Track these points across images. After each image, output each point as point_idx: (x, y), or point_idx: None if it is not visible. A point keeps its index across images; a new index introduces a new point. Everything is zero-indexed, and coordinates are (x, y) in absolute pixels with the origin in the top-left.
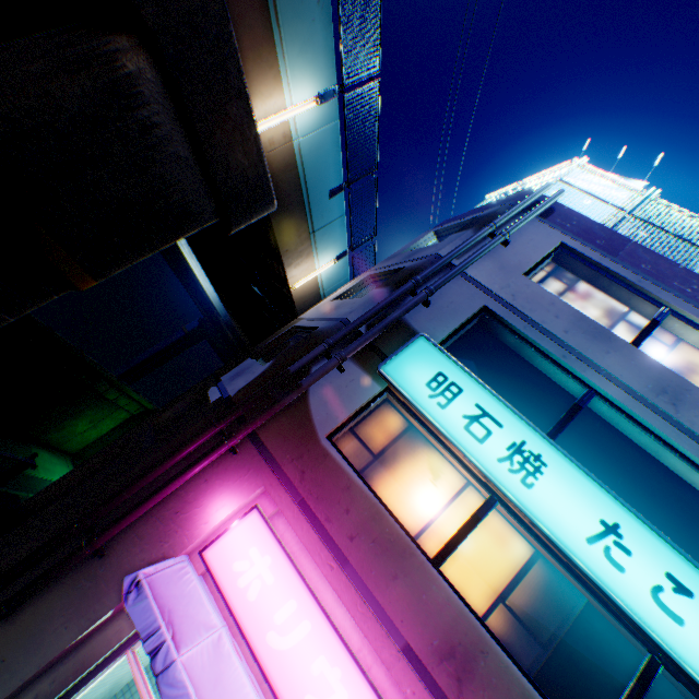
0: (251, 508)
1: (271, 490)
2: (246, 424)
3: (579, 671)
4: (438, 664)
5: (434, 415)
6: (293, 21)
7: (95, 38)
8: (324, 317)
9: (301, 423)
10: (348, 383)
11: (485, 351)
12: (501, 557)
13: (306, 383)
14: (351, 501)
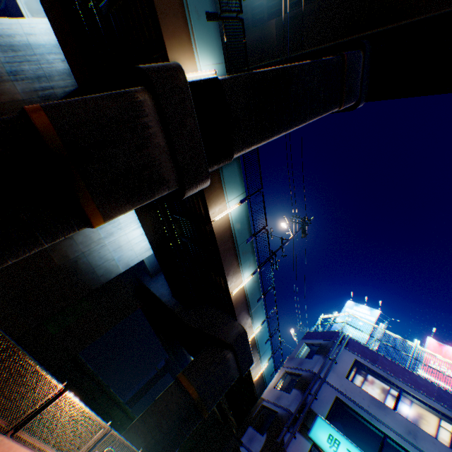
0: None
1: None
2: None
3: None
4: None
5: None
6: (255, 315)
7: (220, 351)
8: (277, 403)
9: None
10: (299, 443)
11: (343, 415)
12: None
13: (285, 447)
14: None
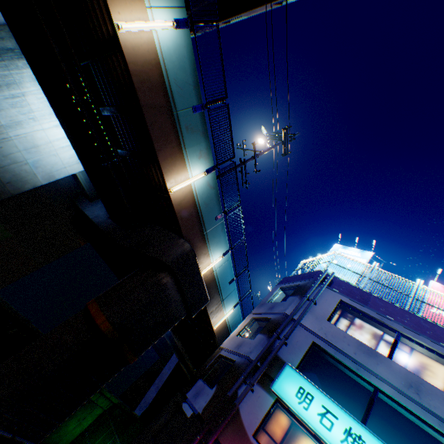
0: None
1: None
2: (212, 433)
3: None
4: None
5: (303, 414)
6: (213, 239)
7: (154, 274)
8: (236, 351)
9: (238, 427)
10: (257, 398)
11: (320, 365)
12: None
13: (238, 402)
14: None
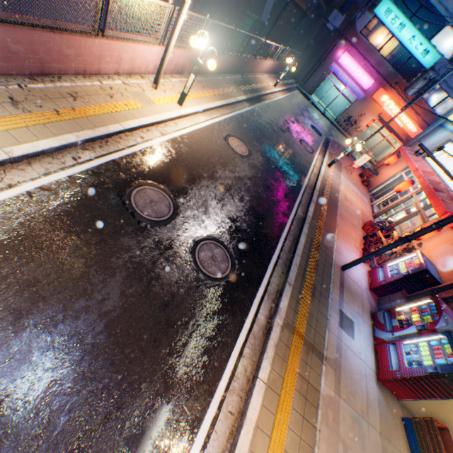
0: (344, 52)
1: (348, 48)
2: (343, 36)
3: (399, 63)
4: (375, 67)
5: (383, 22)
6: None
7: None
8: None
9: (354, 32)
10: (364, 18)
11: None
12: (391, 48)
13: (355, 23)
14: (363, 46)
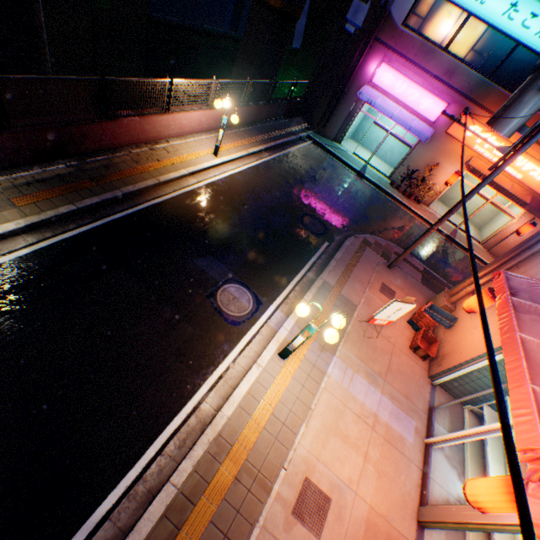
0: (381, 64)
1: (385, 55)
2: (371, 37)
3: (493, 61)
4: (443, 77)
5: None
6: None
7: None
8: None
9: (390, 25)
10: None
11: None
12: (471, 37)
13: (388, 8)
14: (413, 45)
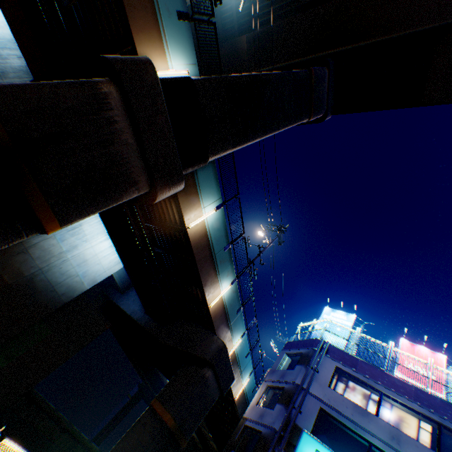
0: None
1: None
2: None
3: None
4: None
5: None
6: (235, 327)
7: (198, 369)
8: (260, 421)
9: None
10: None
11: (328, 427)
12: None
13: None
14: None
